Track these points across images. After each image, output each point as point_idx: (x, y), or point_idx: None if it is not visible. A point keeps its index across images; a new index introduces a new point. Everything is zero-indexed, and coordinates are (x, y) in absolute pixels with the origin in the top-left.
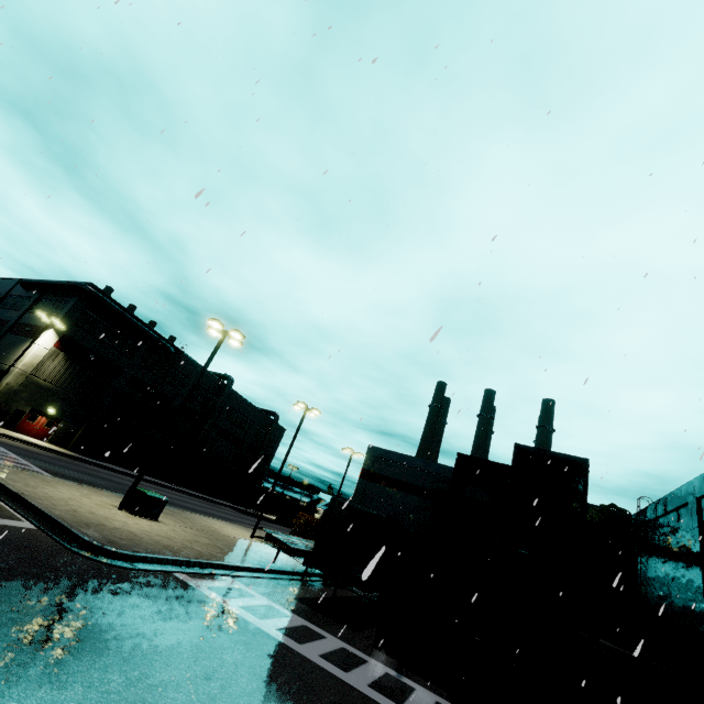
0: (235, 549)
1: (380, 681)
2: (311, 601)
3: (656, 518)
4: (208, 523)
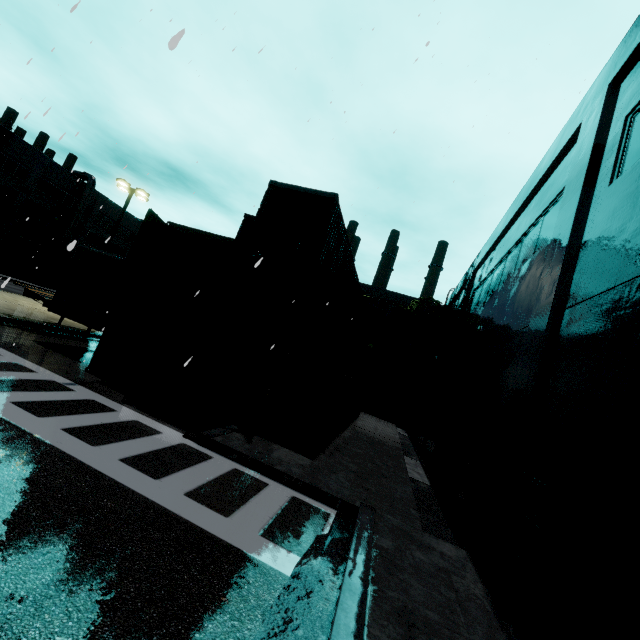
0: (6, 309)
1: (11, 380)
2: (65, 346)
3: (452, 302)
4: (16, 298)
